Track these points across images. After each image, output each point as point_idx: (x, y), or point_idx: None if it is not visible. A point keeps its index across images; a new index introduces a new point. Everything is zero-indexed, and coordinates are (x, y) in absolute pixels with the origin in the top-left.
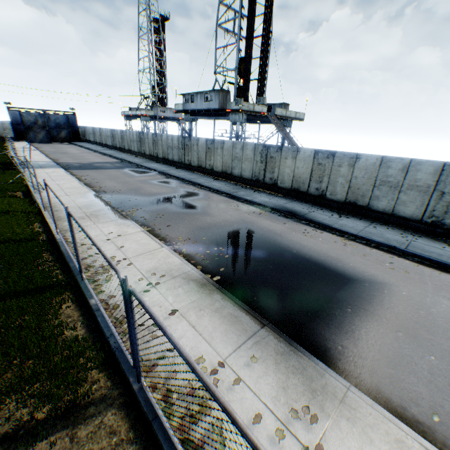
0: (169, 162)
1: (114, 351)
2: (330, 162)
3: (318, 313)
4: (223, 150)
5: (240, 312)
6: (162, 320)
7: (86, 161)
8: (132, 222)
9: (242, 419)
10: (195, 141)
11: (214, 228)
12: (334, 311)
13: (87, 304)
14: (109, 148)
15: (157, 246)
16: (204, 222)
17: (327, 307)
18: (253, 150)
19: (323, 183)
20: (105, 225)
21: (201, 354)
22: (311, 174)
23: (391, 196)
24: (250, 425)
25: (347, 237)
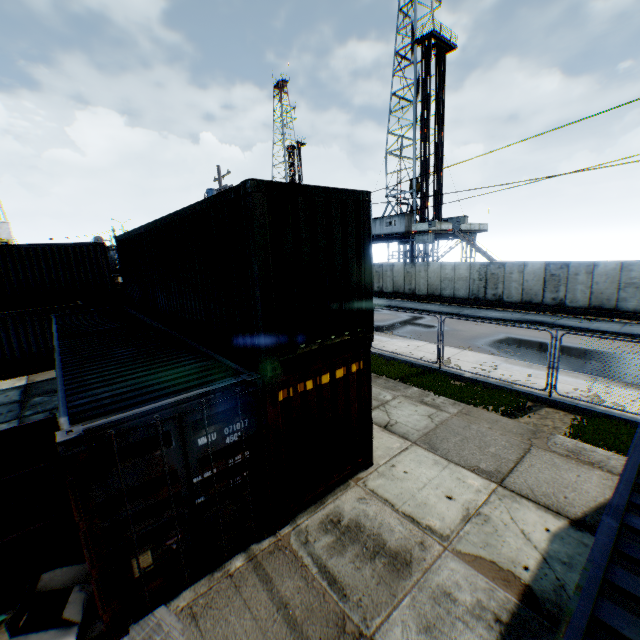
0: None
1: (517, 390)
2: (563, 272)
3: (626, 374)
4: (428, 273)
5: (572, 374)
6: (525, 379)
7: None
8: (409, 339)
9: (623, 403)
10: (389, 267)
11: (481, 339)
12: (636, 373)
13: (459, 379)
14: None
15: (457, 350)
16: (465, 336)
17: (629, 372)
18: (468, 269)
19: (559, 293)
20: (392, 342)
21: (571, 388)
22: (543, 285)
23: (639, 296)
24: (629, 404)
25: (608, 335)
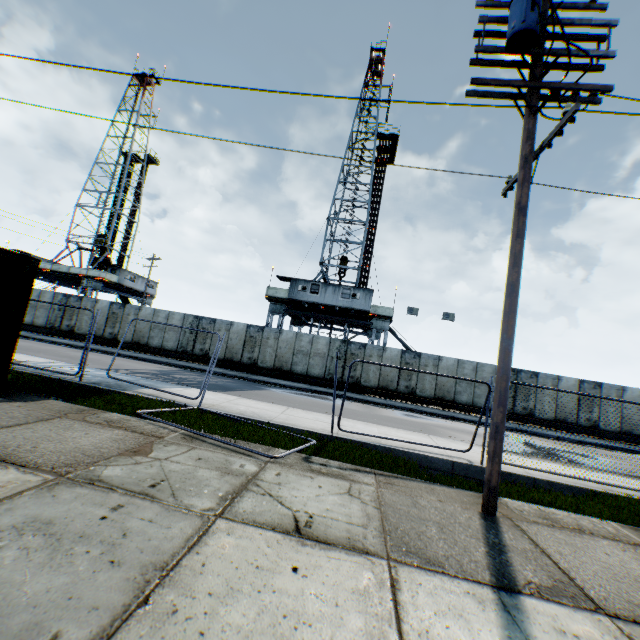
0: (296, 376)
1: None
2: (596, 392)
3: None
4: (439, 369)
5: None
6: None
7: (124, 366)
8: None
9: None
10: (377, 351)
11: None
12: None
13: None
14: (28, 329)
15: None
16: None
17: None
18: (494, 372)
19: (592, 413)
20: None
21: None
22: (577, 404)
23: None
24: None
25: None
